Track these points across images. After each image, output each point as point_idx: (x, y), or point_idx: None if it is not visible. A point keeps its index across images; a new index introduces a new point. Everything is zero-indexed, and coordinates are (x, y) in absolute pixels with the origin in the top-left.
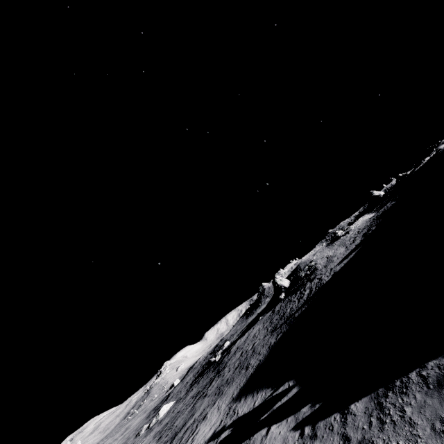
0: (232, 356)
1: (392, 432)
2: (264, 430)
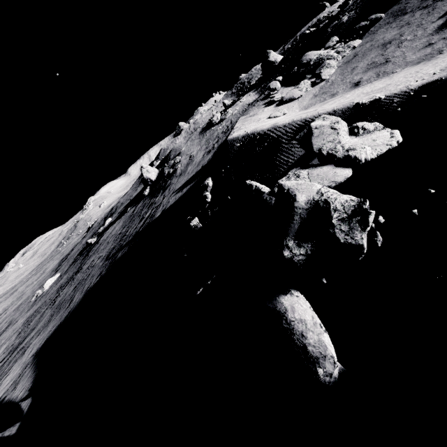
0: (91, 256)
1: None
2: None
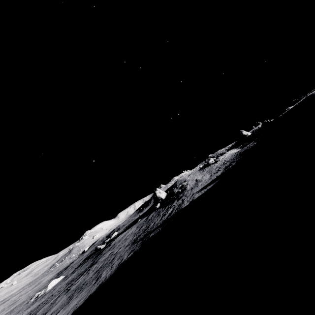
0: (106, 252)
1: None
2: None
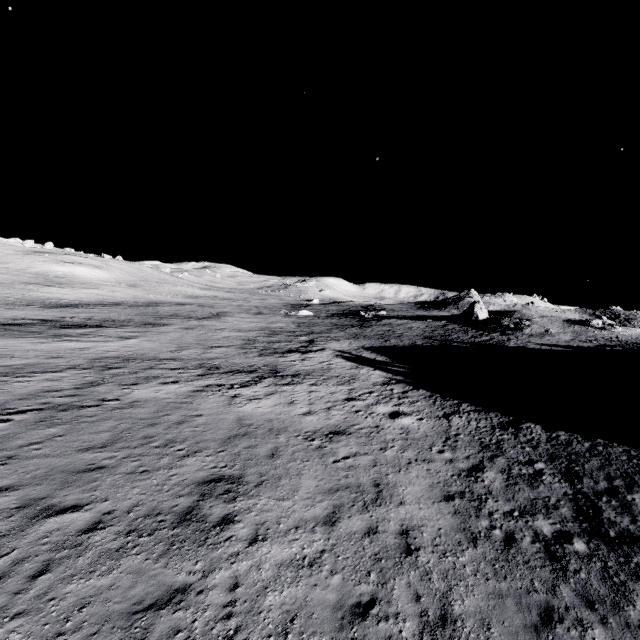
0: (380, 325)
1: (424, 401)
2: (373, 368)
